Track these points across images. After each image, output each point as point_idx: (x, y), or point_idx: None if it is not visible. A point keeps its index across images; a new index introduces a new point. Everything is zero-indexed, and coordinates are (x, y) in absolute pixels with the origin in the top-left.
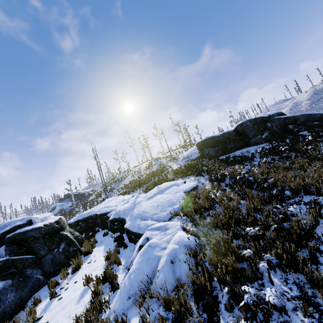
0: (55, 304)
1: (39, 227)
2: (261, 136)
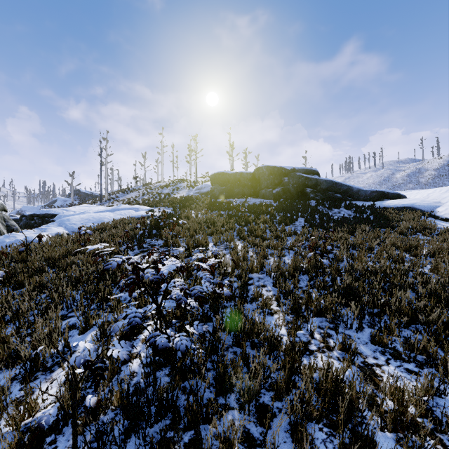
0: None
1: None
2: (272, 190)
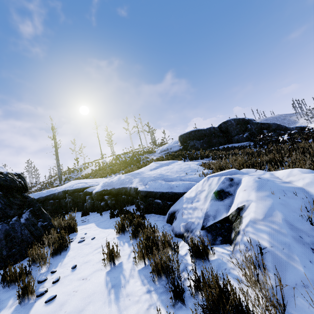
0: (41, 312)
1: None
2: (243, 135)
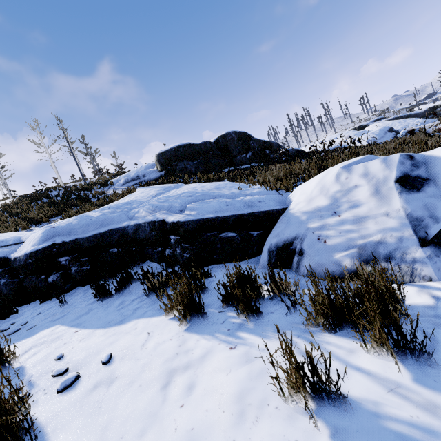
0: None
1: None
2: (246, 155)
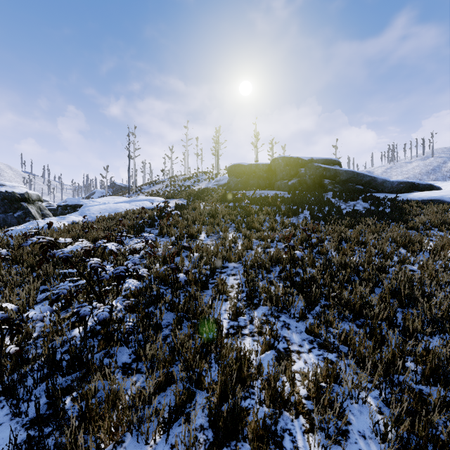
0: None
1: None
2: (288, 182)
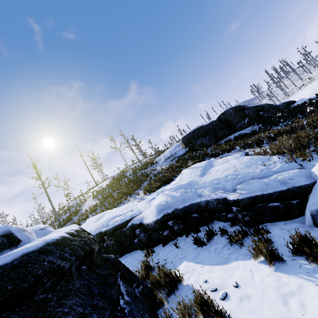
0: None
1: (62, 238)
2: (244, 121)
